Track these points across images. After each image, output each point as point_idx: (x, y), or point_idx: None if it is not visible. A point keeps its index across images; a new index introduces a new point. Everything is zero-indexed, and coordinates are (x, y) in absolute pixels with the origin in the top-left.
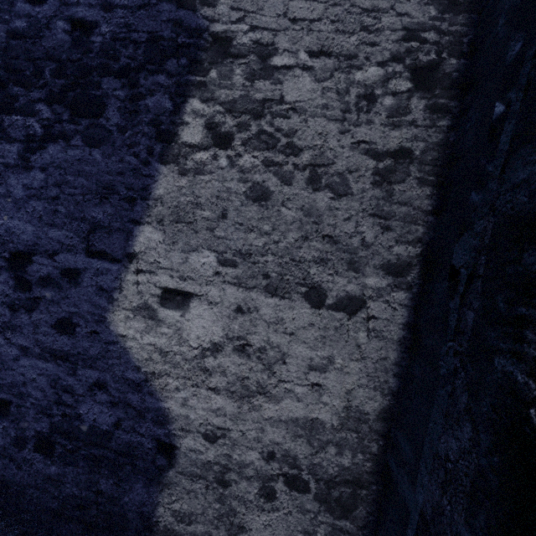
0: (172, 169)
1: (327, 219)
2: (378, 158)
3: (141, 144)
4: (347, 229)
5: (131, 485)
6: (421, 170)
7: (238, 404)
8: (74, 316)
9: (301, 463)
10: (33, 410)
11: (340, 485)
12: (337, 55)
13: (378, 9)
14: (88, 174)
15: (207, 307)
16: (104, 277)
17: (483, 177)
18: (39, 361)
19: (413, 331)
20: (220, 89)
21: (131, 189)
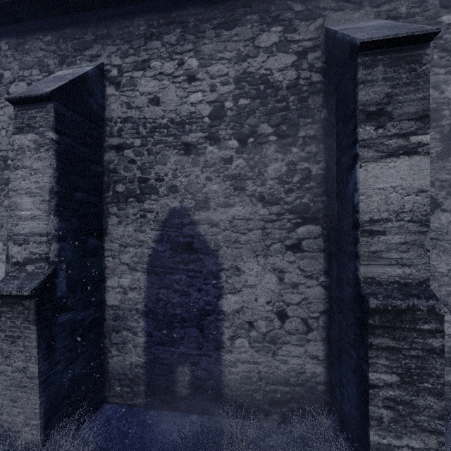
0: None
1: None
2: None
3: None
4: None
5: None
6: None
7: None
8: None
9: None
10: None
11: None
12: None
13: None
14: None
15: (3, 264)
16: None
17: None
18: None
19: None
20: None
21: None
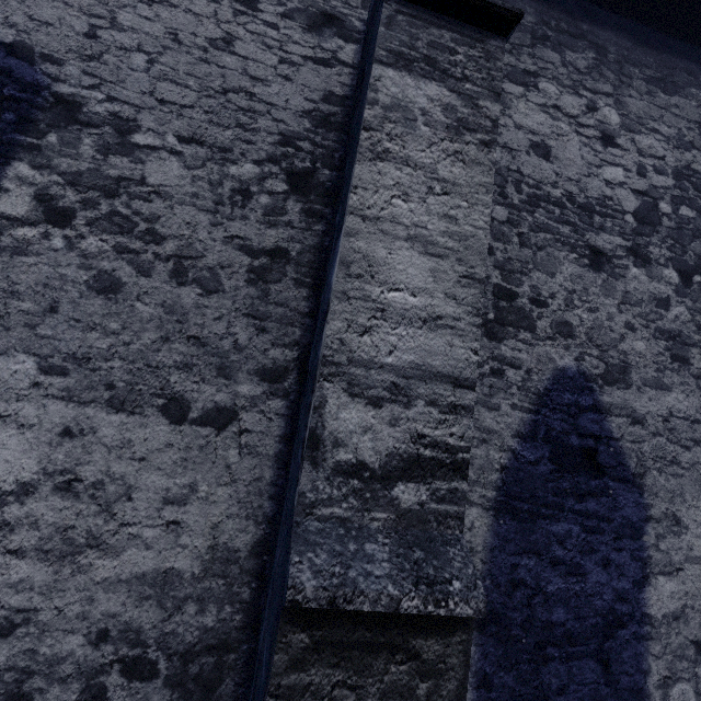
0: None
1: (194, 317)
2: (254, 256)
3: None
4: (218, 329)
5: None
6: (298, 271)
7: (55, 569)
8: None
9: (147, 637)
10: None
11: (201, 655)
12: (210, 146)
13: (255, 111)
14: None
15: (15, 432)
16: None
17: (326, 279)
18: None
19: (291, 443)
20: (61, 157)
21: None
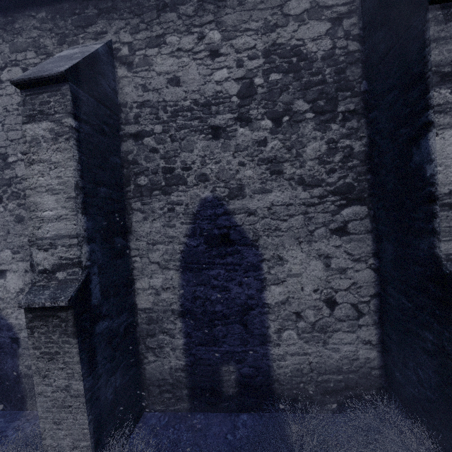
0: None
1: None
2: None
3: None
4: None
5: (6, 360)
6: None
7: None
8: None
9: None
10: None
11: None
12: None
13: None
14: None
15: (13, 274)
16: None
17: None
18: None
19: None
20: None
21: None
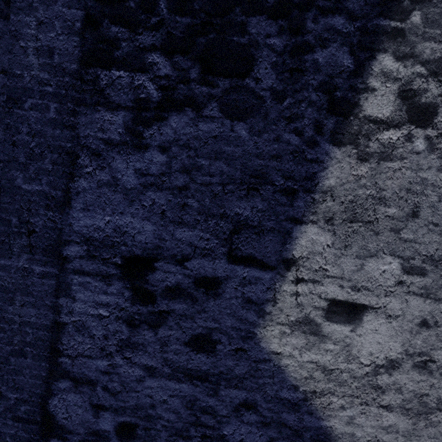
0: (349, 152)
1: None
2: None
3: (305, 117)
4: None
5: None
6: None
7: (413, 421)
8: (213, 332)
9: None
10: (165, 433)
11: None
12: None
13: None
14: (229, 157)
15: (384, 321)
16: (252, 287)
17: None
18: (170, 382)
19: None
20: (424, 40)
21: (291, 178)
